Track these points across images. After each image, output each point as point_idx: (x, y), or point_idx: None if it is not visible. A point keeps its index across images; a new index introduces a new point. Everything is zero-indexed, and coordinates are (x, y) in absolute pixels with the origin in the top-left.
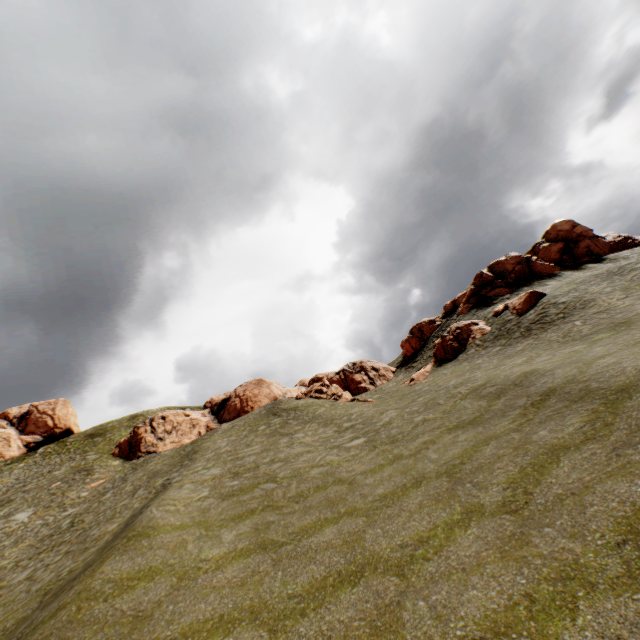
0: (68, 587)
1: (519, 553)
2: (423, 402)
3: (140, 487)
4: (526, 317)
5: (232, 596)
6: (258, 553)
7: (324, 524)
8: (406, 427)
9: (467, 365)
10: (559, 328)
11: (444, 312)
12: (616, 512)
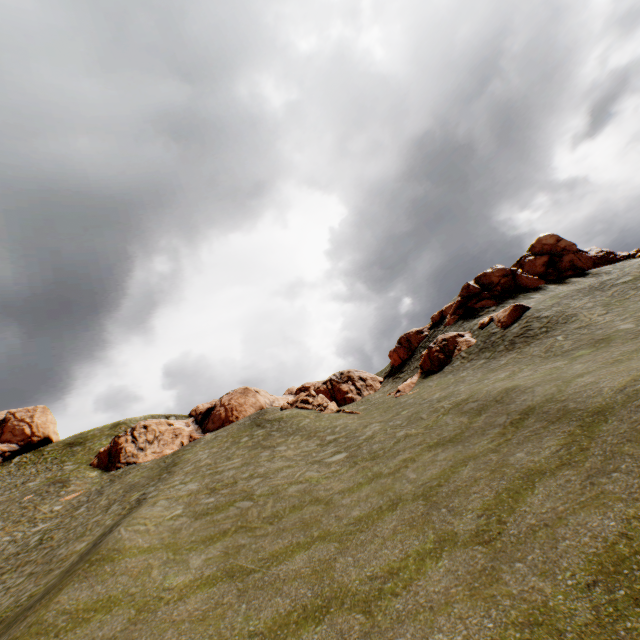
0: (22, 617)
1: (488, 591)
2: (407, 416)
3: (115, 502)
4: (510, 330)
5: (191, 633)
6: (224, 582)
7: (295, 550)
8: (388, 442)
9: (452, 378)
10: (542, 342)
11: (432, 323)
12: (588, 548)
